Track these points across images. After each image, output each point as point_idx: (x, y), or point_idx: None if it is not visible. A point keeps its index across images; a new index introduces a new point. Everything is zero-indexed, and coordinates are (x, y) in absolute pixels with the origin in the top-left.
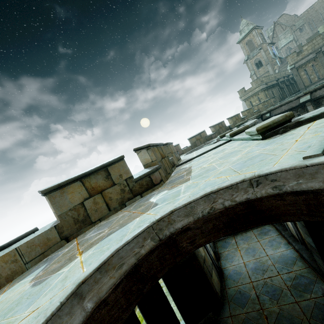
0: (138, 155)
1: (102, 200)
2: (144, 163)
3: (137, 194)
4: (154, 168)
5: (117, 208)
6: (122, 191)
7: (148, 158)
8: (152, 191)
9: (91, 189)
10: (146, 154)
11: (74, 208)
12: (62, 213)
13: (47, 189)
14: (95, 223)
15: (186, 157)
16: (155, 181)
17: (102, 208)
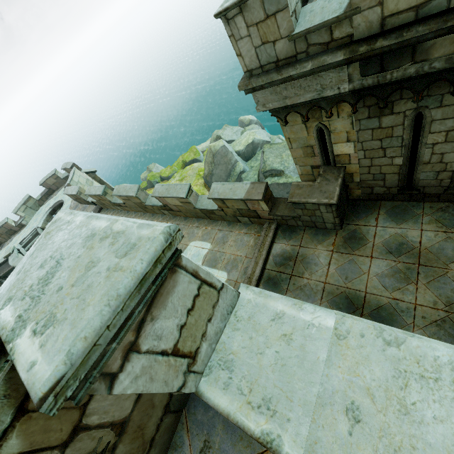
0: None
1: None
2: None
3: None
4: None
5: None
6: None
7: None
8: None
9: None
10: None
11: None
12: None
13: None
14: None
15: (31, 224)
16: None
17: None
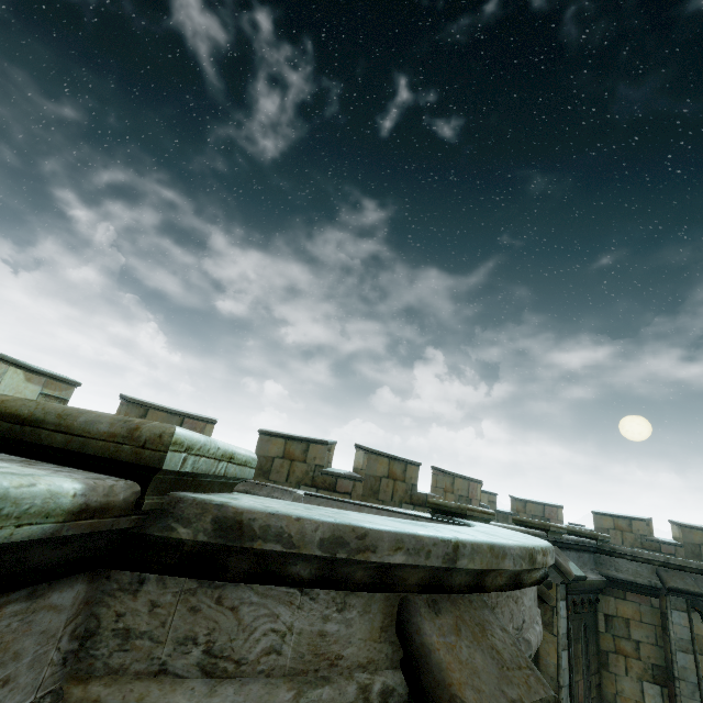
0: (356, 452)
1: (288, 467)
2: (355, 465)
3: (316, 486)
4: (348, 474)
5: (292, 484)
6: (307, 472)
7: (361, 462)
8: (329, 495)
9: (288, 452)
10: (361, 457)
11: (267, 457)
12: (258, 454)
13: (262, 430)
14: (270, 481)
15: None
16: (338, 488)
17: (283, 474)
